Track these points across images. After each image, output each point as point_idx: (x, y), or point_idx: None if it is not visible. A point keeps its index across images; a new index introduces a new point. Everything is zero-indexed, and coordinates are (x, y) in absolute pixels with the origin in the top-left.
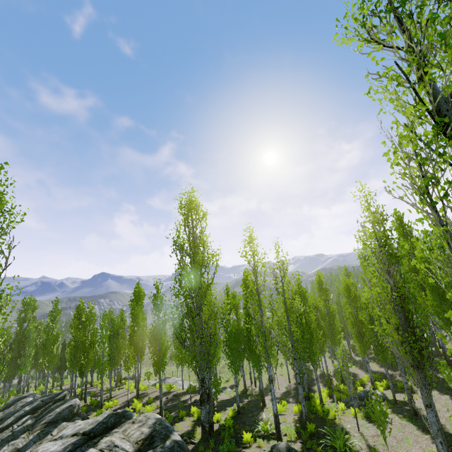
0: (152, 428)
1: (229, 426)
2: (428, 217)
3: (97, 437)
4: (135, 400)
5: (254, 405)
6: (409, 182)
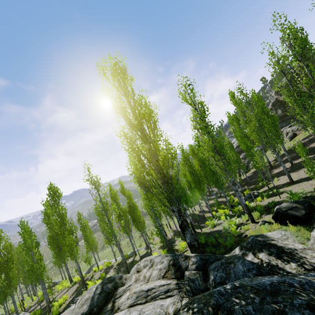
0: (165, 261)
1: (203, 240)
2: None
3: (105, 307)
4: (89, 282)
5: None
6: None
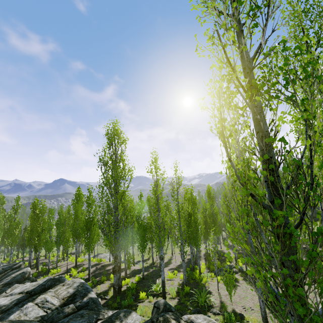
0: (76, 289)
1: (133, 287)
2: (235, 151)
3: (36, 295)
4: (73, 268)
5: (156, 273)
6: (215, 123)
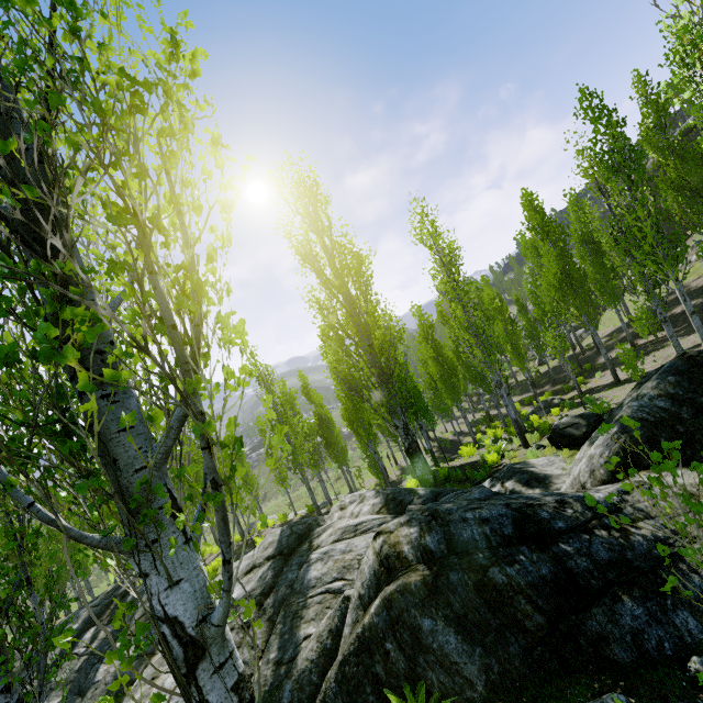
0: (381, 495)
1: (444, 475)
2: None
3: (300, 548)
4: (258, 538)
5: None
6: None
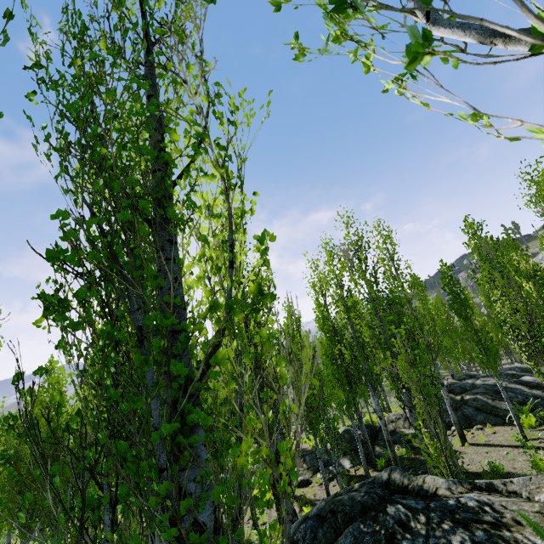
0: None
1: None
2: None
3: None
4: None
5: None
6: None
